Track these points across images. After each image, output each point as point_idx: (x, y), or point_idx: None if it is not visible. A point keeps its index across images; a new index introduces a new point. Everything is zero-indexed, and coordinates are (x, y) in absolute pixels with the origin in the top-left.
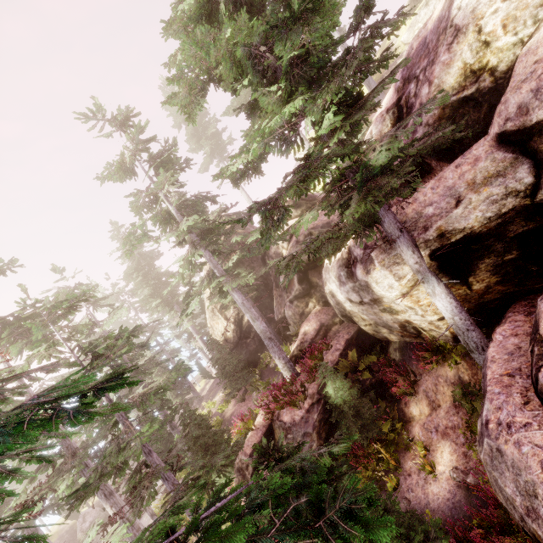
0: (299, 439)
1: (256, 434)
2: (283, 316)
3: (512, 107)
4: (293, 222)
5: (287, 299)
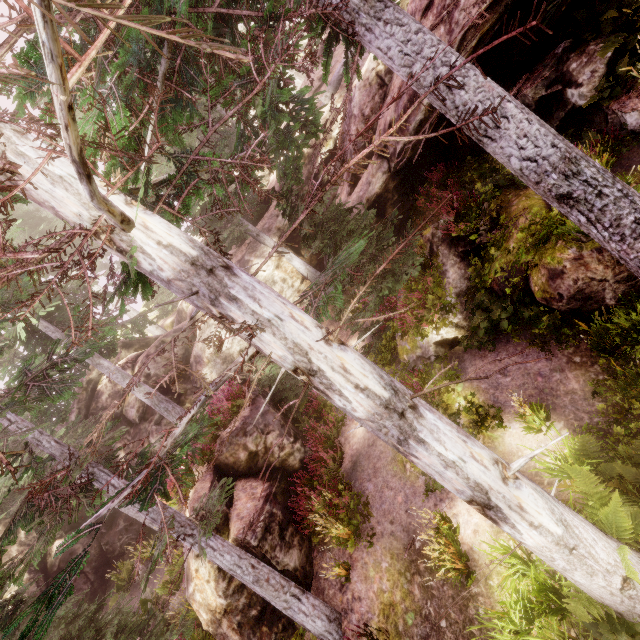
0: (260, 420)
1: (203, 480)
2: (149, 454)
3: (277, 188)
4: (131, 354)
5: (150, 423)
